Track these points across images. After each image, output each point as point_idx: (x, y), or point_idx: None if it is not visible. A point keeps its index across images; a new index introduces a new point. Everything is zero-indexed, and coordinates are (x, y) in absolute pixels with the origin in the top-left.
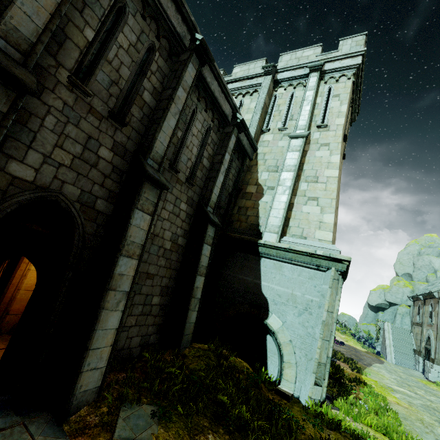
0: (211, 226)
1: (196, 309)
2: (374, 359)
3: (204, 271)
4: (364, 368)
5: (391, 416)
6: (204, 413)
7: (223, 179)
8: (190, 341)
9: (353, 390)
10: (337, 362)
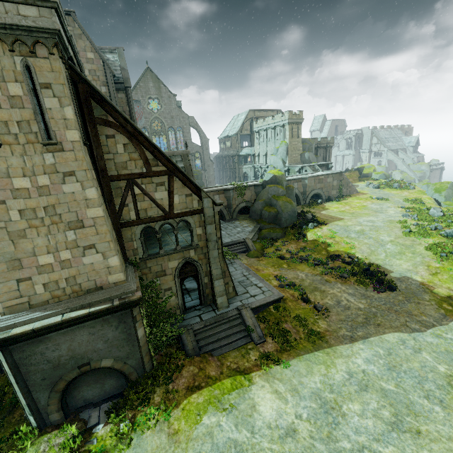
0: None
1: None
2: (416, 321)
3: None
4: (315, 350)
5: (123, 448)
6: None
7: None
8: None
9: (143, 405)
10: (264, 343)
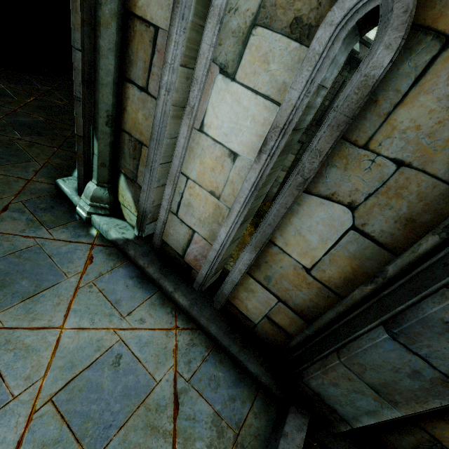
0: (297, 143)
1: (278, 187)
2: None
3: (286, 169)
4: None
5: None
6: (253, 221)
7: (320, 106)
8: (271, 200)
9: None
10: None
